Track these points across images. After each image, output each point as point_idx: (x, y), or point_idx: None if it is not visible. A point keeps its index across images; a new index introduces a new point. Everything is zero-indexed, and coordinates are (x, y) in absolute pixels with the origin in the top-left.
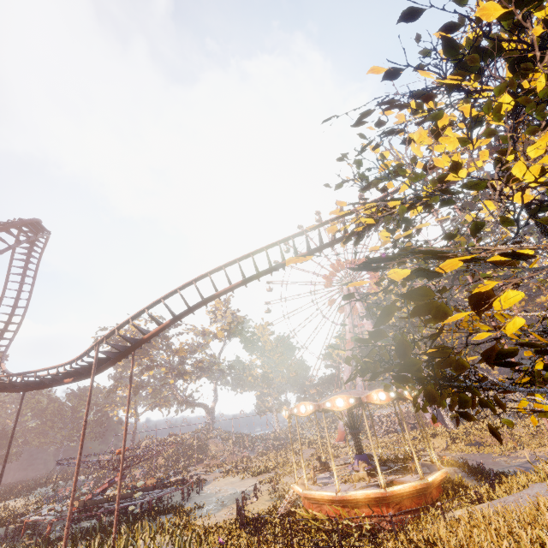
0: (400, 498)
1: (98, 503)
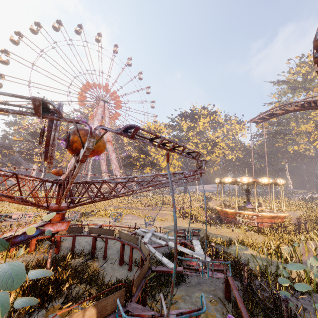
0: None
1: (144, 276)
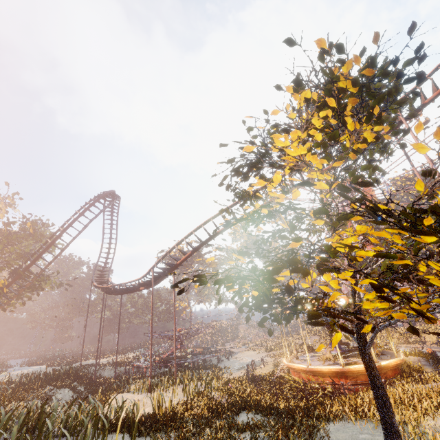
0: (356, 374)
1: (169, 359)
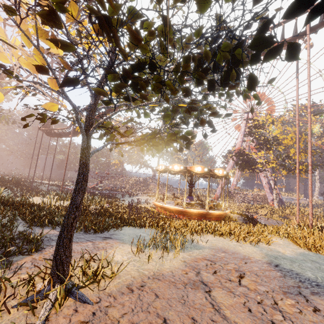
0: (190, 214)
1: (89, 189)
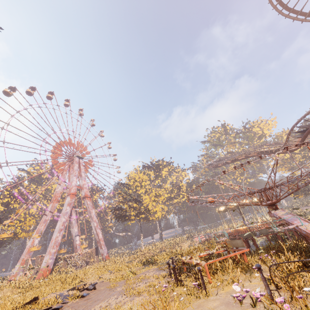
0: None
1: None
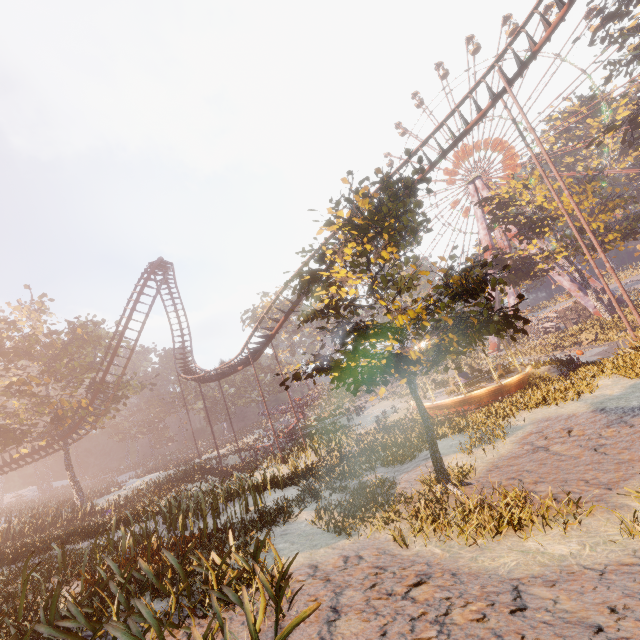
0: (478, 398)
1: (294, 432)
